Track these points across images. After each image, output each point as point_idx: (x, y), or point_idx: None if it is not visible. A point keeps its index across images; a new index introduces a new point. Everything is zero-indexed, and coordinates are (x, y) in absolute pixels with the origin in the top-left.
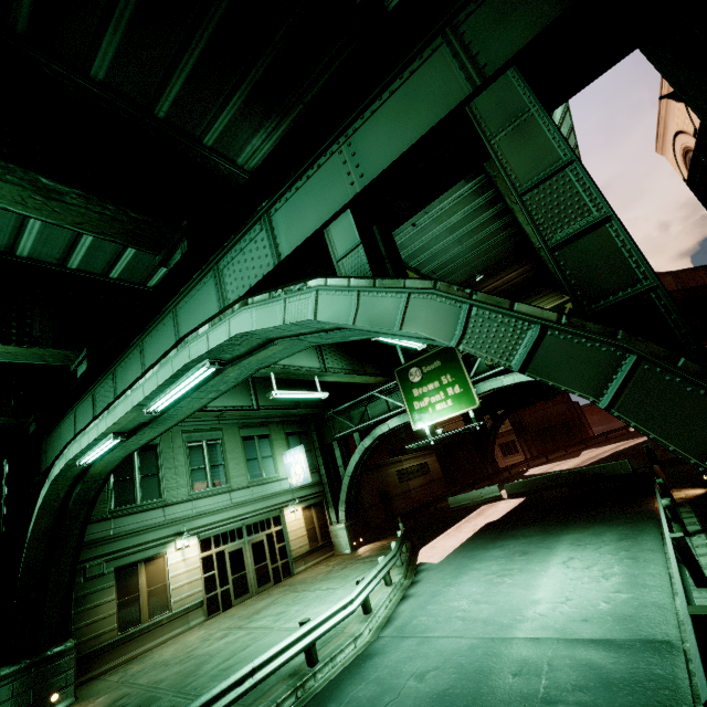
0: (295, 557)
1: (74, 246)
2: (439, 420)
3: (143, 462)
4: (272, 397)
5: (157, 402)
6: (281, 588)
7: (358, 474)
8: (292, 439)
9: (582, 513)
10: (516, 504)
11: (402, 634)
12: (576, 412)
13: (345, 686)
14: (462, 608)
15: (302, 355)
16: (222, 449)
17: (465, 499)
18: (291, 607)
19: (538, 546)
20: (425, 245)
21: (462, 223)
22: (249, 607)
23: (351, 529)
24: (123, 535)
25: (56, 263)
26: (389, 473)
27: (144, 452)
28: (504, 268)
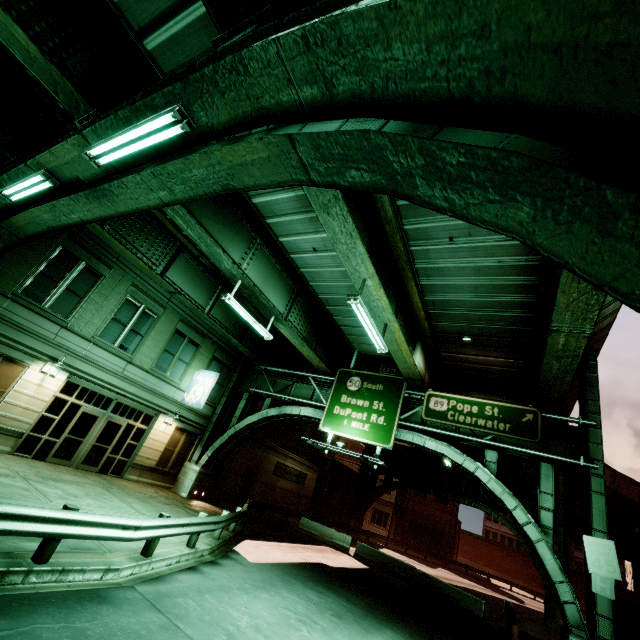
0: (136, 463)
1: (161, 24)
2: (346, 435)
3: (79, 278)
4: (224, 298)
5: (102, 144)
6: (100, 478)
7: (245, 434)
8: (215, 364)
9: (416, 620)
10: (358, 566)
11: (156, 603)
12: (454, 530)
13: (41, 611)
14: (238, 623)
15: (276, 291)
16: (153, 324)
17: (316, 529)
18: (88, 497)
19: (356, 619)
20: (446, 269)
21: (491, 271)
22: (56, 471)
23: (202, 478)
24: (6, 320)
25: (136, 31)
26: (270, 458)
27: (87, 272)
28: (492, 347)
